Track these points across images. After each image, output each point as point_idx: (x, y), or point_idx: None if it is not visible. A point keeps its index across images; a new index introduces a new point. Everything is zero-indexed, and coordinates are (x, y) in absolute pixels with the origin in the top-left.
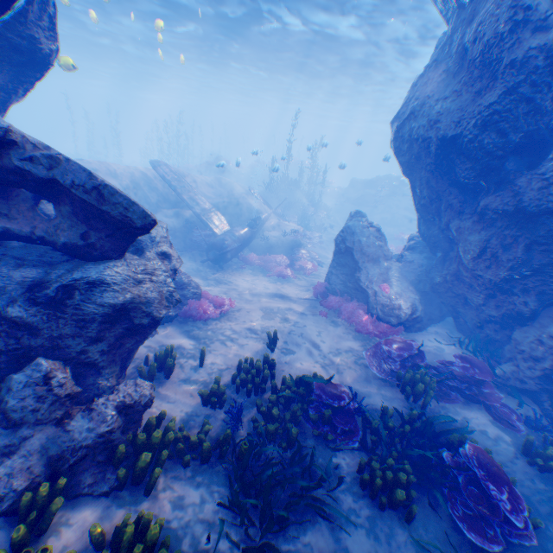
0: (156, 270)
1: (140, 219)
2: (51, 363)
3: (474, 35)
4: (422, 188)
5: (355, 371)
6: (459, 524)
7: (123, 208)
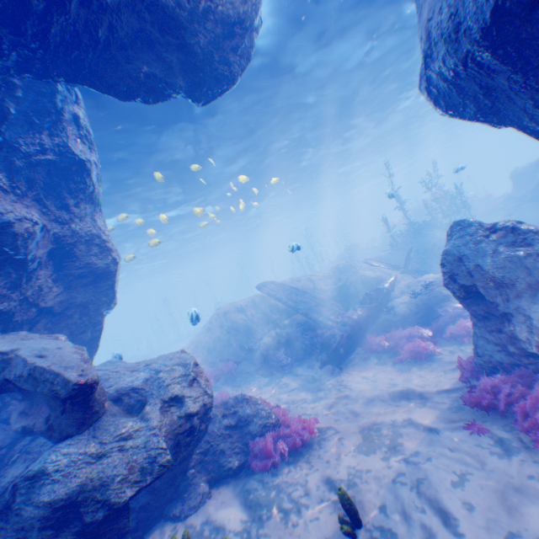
0: (137, 430)
1: (64, 388)
2: None
3: None
4: None
5: None
6: None
7: (50, 382)
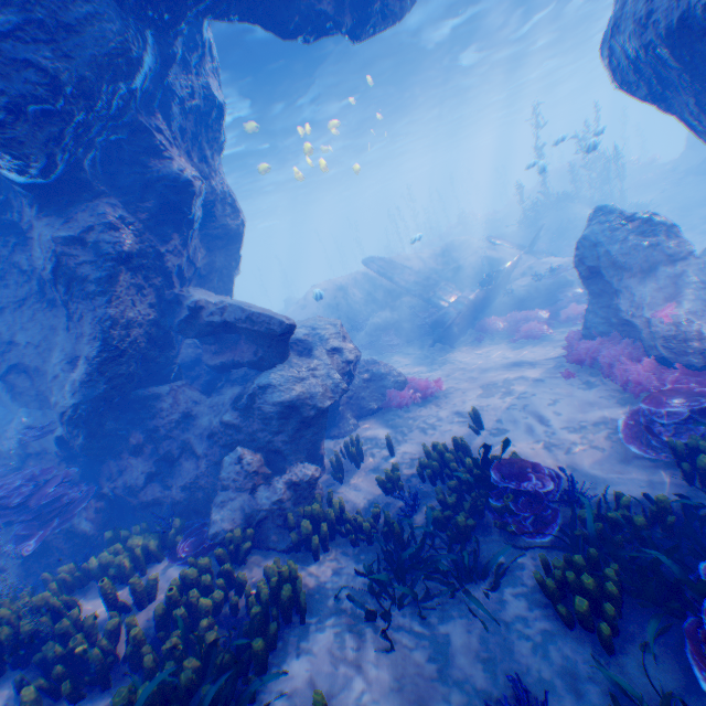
0: (320, 367)
1: (279, 328)
2: (243, 448)
3: None
4: (697, 117)
5: (599, 449)
6: (695, 671)
7: (266, 324)
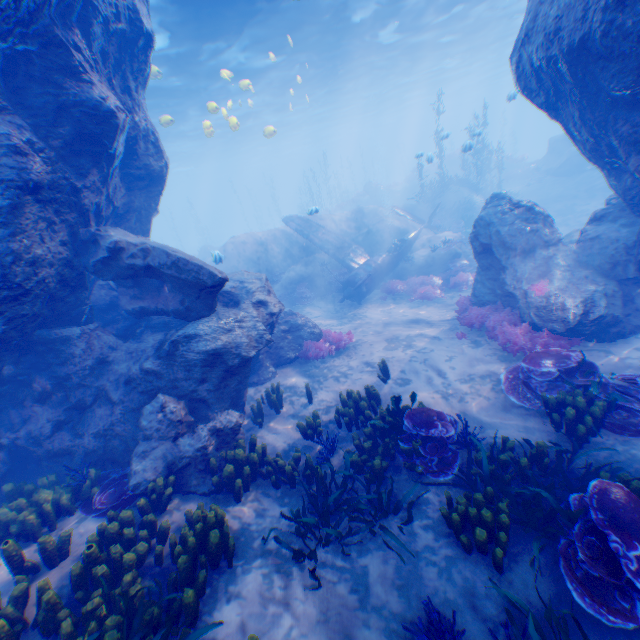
0: (246, 318)
1: (209, 278)
2: (166, 396)
3: None
4: (578, 128)
5: (486, 399)
6: (568, 584)
7: (195, 273)
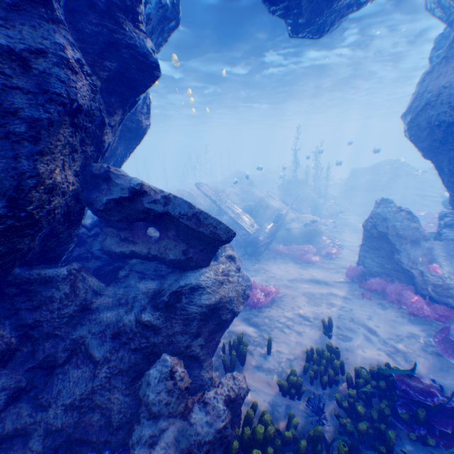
0: (229, 271)
1: (223, 233)
2: (172, 359)
3: None
4: (453, 167)
5: (427, 359)
6: None
7: (211, 226)
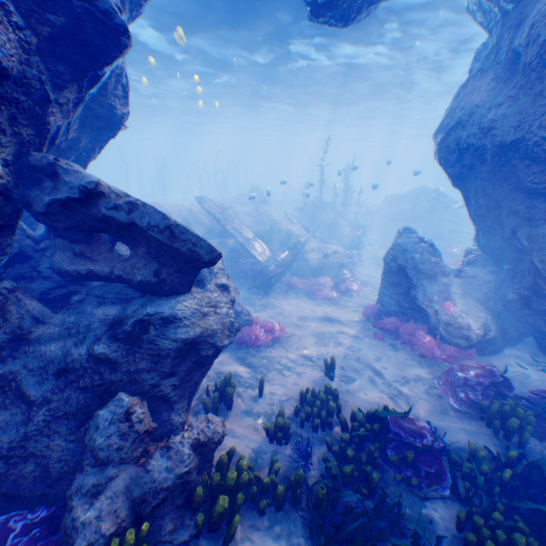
0: (217, 301)
1: (206, 253)
2: (131, 398)
3: (526, 38)
4: (479, 198)
5: (427, 401)
6: None
7: (191, 244)
